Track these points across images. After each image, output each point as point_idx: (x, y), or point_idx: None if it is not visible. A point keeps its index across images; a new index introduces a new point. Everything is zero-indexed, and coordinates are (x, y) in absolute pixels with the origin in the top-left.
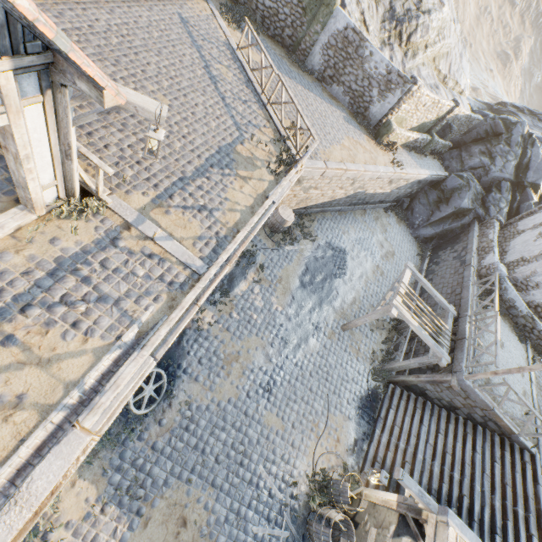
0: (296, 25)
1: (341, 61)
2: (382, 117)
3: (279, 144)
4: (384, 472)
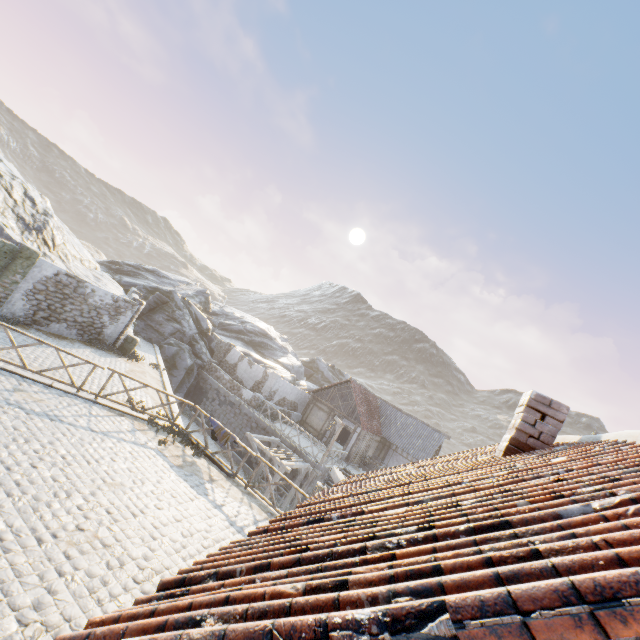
0: None
1: (58, 301)
2: (119, 334)
3: (156, 428)
4: None
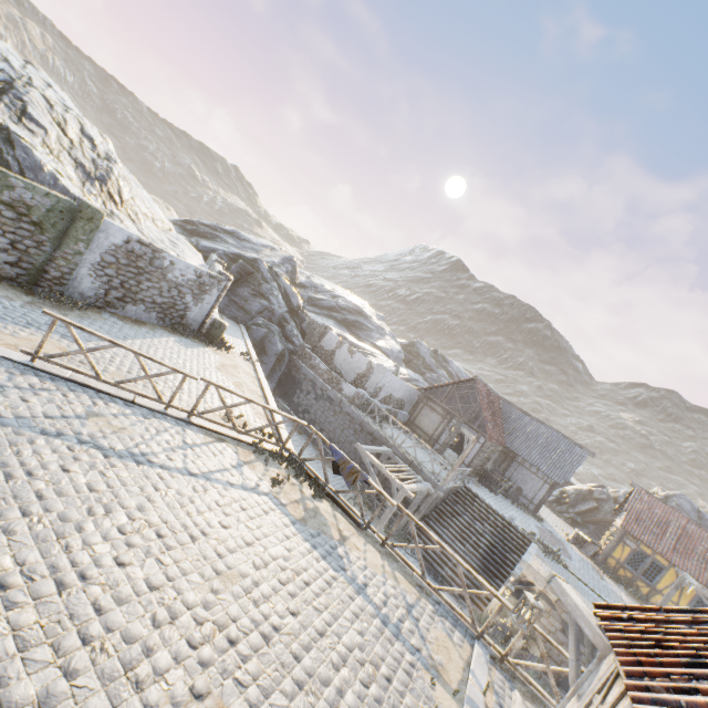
0: (25, 246)
1: (132, 277)
2: (204, 318)
3: (264, 456)
4: (509, 585)
